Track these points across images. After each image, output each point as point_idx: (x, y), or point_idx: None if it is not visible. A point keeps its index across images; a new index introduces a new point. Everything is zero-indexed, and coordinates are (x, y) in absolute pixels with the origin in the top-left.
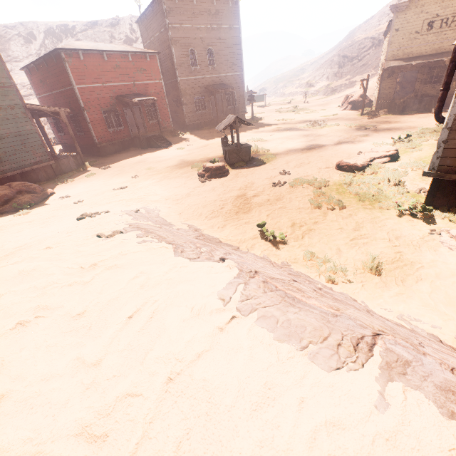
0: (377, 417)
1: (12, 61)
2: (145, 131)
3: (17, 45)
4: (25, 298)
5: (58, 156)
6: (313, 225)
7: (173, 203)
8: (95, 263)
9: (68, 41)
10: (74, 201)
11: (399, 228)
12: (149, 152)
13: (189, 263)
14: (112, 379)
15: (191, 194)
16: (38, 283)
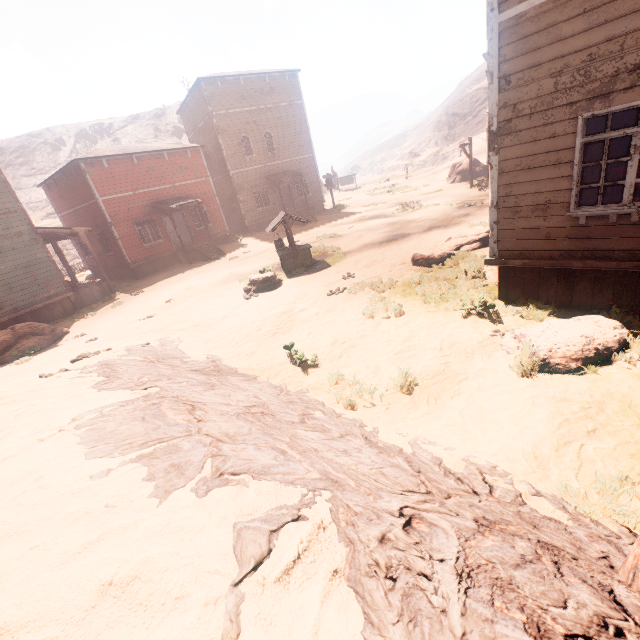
0: (82, 482)
1: (37, 174)
2: (192, 241)
3: (43, 154)
4: None
5: (80, 285)
6: (358, 340)
7: (203, 330)
8: None
9: (104, 142)
10: (86, 341)
11: (458, 333)
12: (196, 267)
13: (95, 393)
14: None
15: (228, 316)
16: None
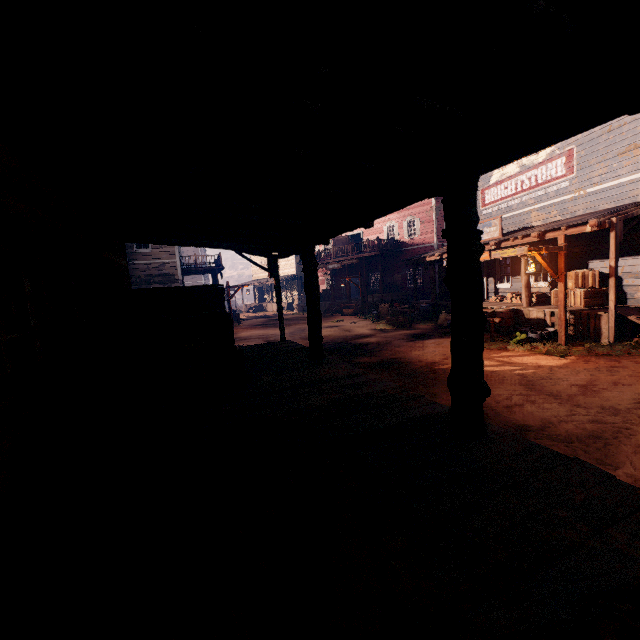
0: None
1: None
2: None
3: None
4: None
5: None
6: None
7: None
8: None
9: None
10: None
11: None
12: None
13: None
14: None
15: None
16: None
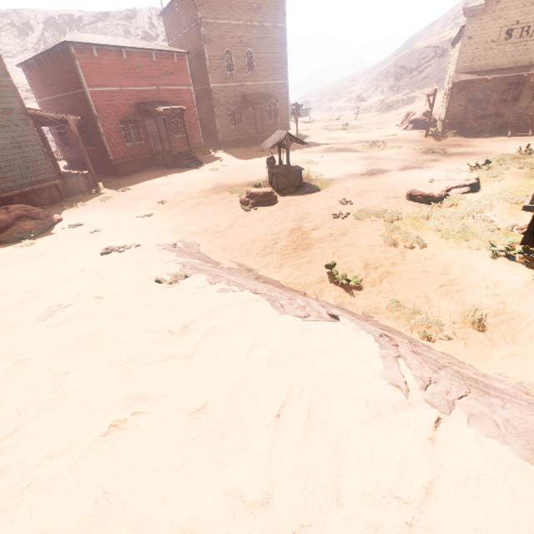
0: None
1: (3, 56)
2: (170, 147)
3: (9, 37)
4: (103, 379)
5: (65, 174)
6: (390, 267)
7: (214, 236)
8: (186, 326)
9: (73, 35)
10: (90, 231)
11: (496, 272)
12: (176, 173)
13: (305, 324)
14: (301, 532)
15: (234, 225)
16: (115, 356)
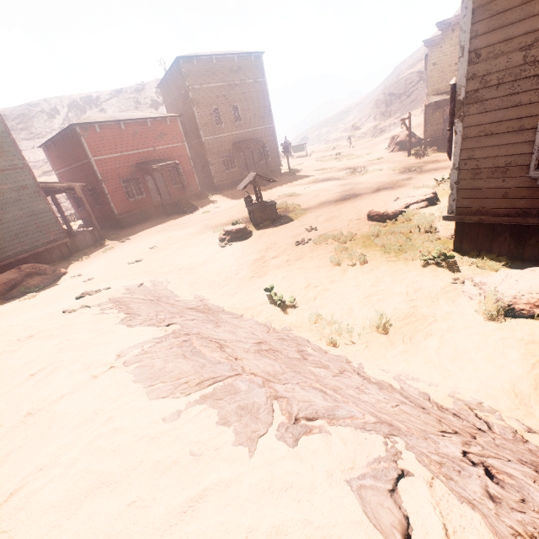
0: (156, 425)
1: (35, 138)
2: (170, 197)
3: (40, 121)
4: None
5: (75, 232)
6: (329, 284)
7: (186, 273)
8: (31, 335)
9: (92, 112)
10: (83, 280)
11: (420, 280)
12: (173, 219)
13: (125, 329)
14: None
15: (207, 262)
16: None
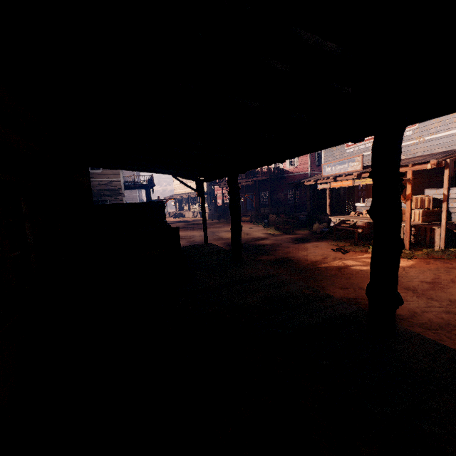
0: None
1: None
2: None
3: None
4: None
5: None
6: None
7: None
8: None
9: None
10: None
11: None
12: None
13: None
14: None
15: None
16: None
